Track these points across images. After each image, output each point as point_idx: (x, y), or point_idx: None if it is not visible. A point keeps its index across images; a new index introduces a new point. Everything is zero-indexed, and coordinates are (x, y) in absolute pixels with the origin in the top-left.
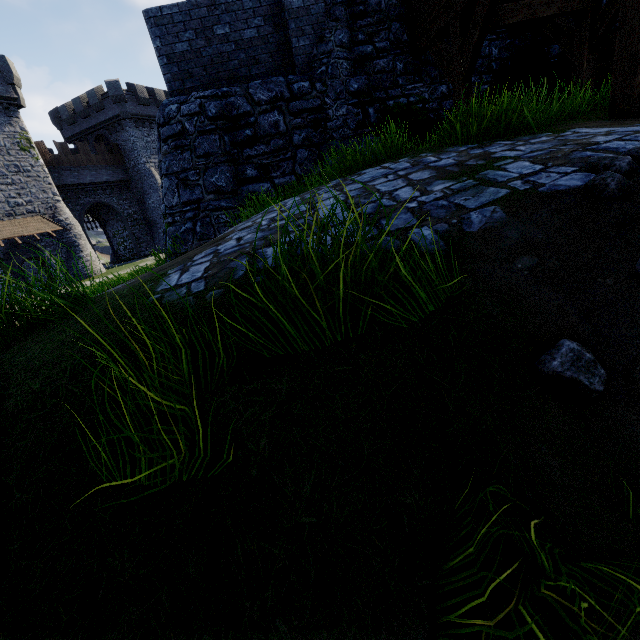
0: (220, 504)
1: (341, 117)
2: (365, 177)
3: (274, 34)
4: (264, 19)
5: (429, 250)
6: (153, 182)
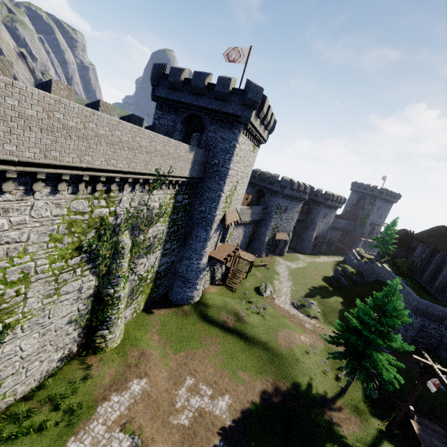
0: None
1: None
2: None
3: (441, 316)
4: (441, 313)
5: None
6: (315, 227)
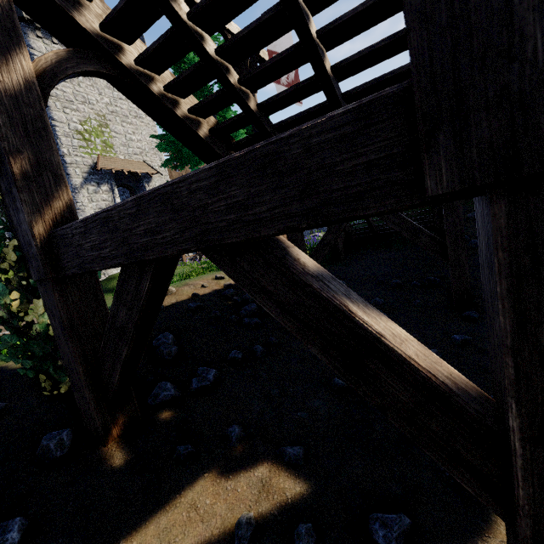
0: None
1: None
2: None
3: None
4: None
5: None
6: None
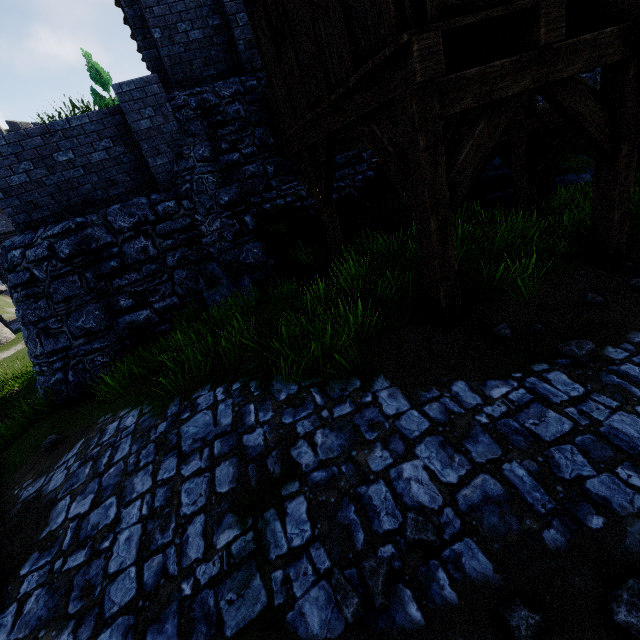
0: None
1: (216, 231)
2: (190, 432)
3: (127, 153)
4: (112, 140)
5: None
6: None
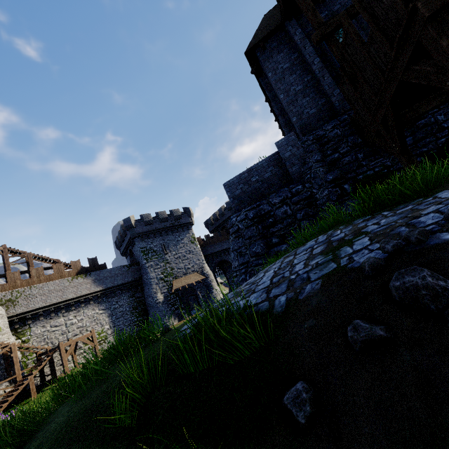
0: (135, 443)
1: (325, 196)
2: (301, 249)
3: (279, 170)
4: (273, 166)
5: (276, 312)
6: None
